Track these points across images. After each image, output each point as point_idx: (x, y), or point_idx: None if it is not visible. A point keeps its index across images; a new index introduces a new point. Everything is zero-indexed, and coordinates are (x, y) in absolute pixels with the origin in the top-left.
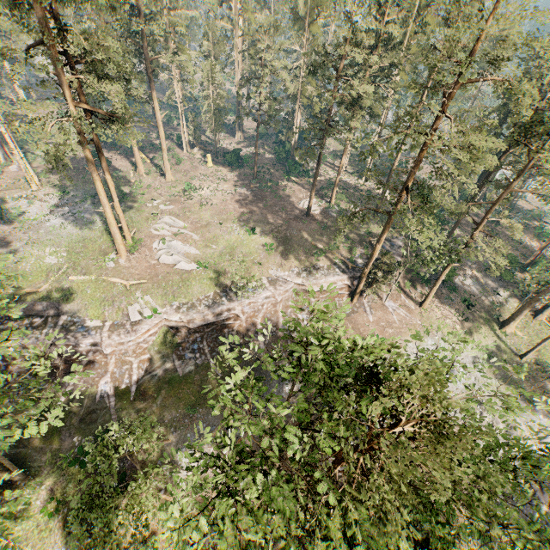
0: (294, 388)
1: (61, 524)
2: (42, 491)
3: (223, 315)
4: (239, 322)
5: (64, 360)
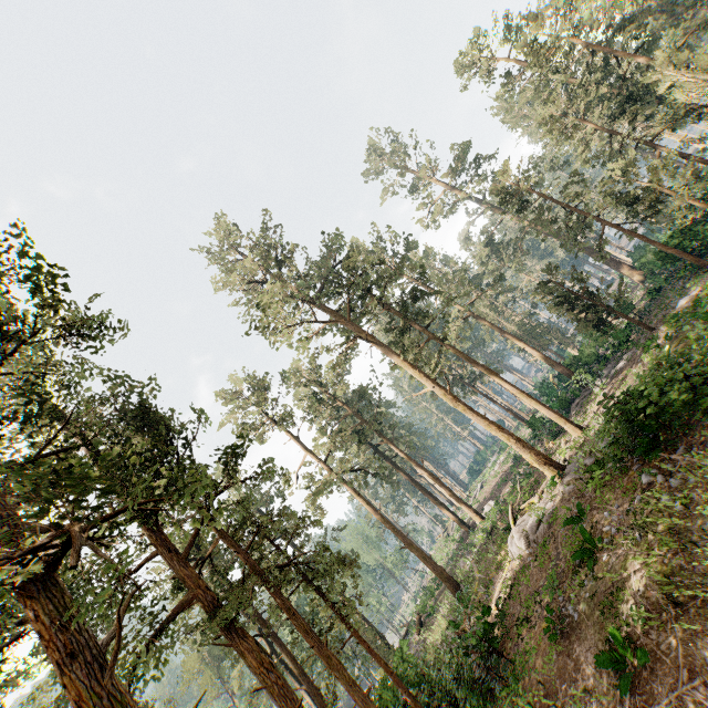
0: None
1: None
2: None
3: None
4: None
5: None
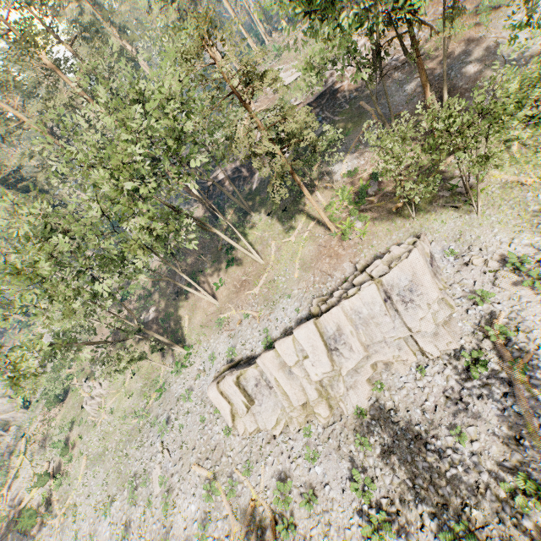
0: (413, 84)
1: (277, 221)
2: (262, 215)
3: (330, 82)
4: (346, 83)
5: (246, 170)
